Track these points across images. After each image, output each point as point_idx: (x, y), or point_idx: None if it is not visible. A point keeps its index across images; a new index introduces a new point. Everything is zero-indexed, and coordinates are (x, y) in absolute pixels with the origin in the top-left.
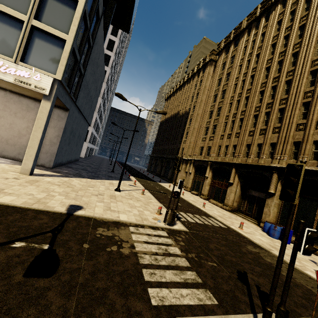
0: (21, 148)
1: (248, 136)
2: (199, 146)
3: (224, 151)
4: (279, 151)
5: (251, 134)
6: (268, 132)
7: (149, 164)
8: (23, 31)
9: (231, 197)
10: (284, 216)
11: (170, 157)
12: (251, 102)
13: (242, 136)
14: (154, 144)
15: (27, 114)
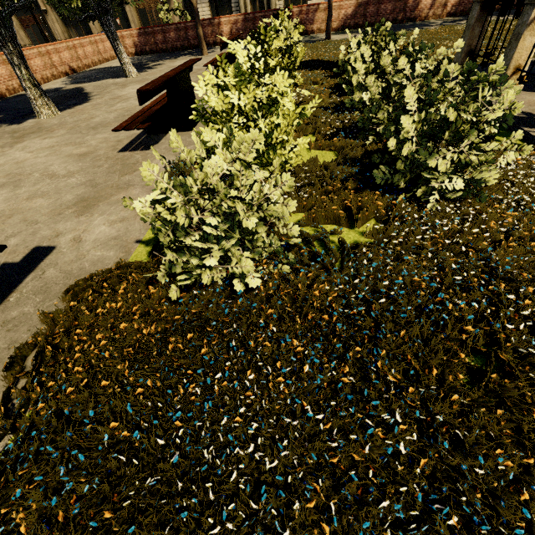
0: None
1: None
2: None
3: None
4: None
5: None
6: None
7: None
8: None
9: (58, 28)
10: None
11: None
12: None
13: None
14: None
15: None
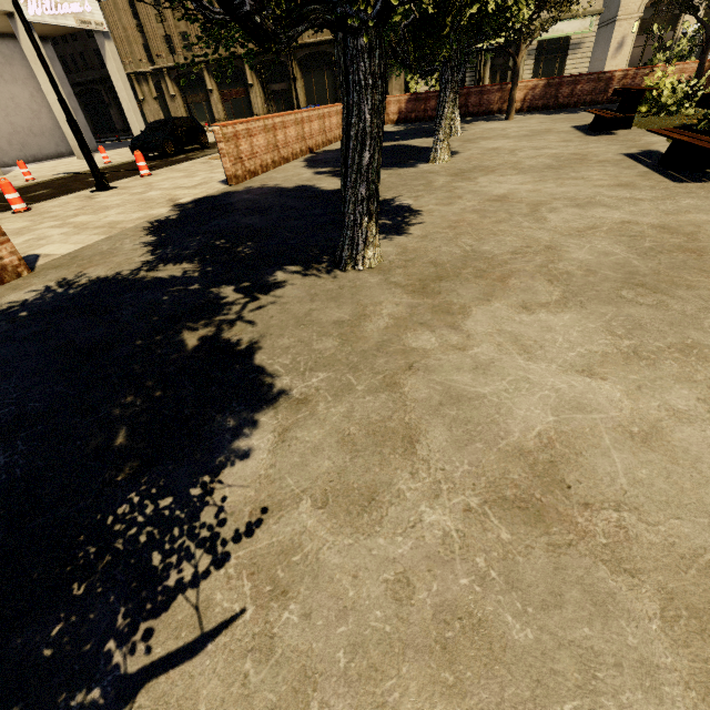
0: (53, 136)
1: None
2: (160, 35)
3: None
4: None
5: None
6: None
7: None
8: None
9: (259, 102)
10: (309, 97)
11: (91, 79)
12: None
13: None
14: None
15: (13, 71)
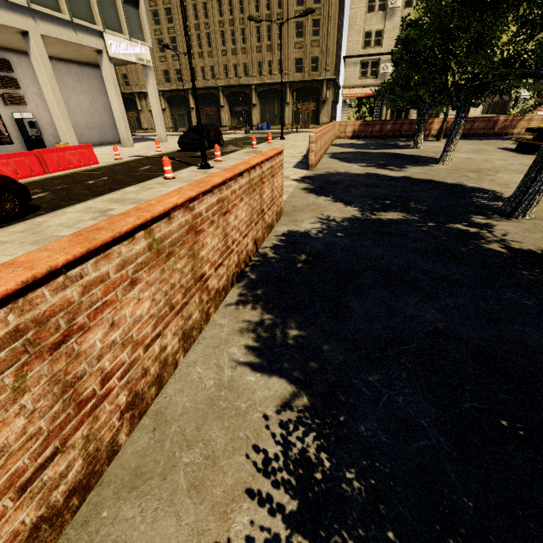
0: (99, 130)
1: (222, 57)
2: (161, 70)
3: (201, 75)
4: (251, 71)
5: (224, 54)
6: (239, 53)
7: None
8: (120, 0)
9: (226, 118)
10: (263, 117)
11: None
12: (212, 13)
13: (216, 56)
14: None
15: (82, 86)
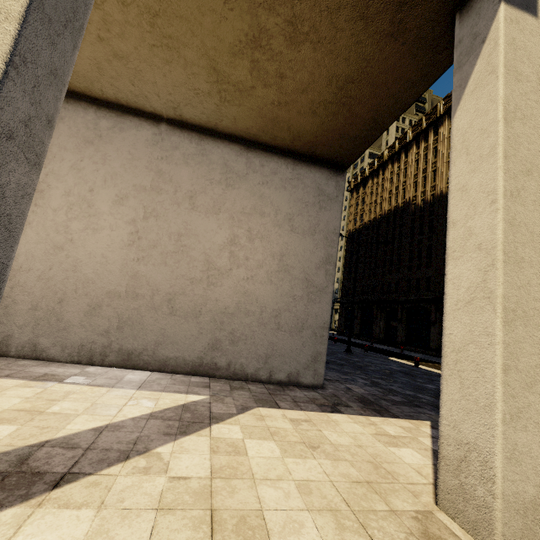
0: (217, 324)
1: None
2: None
3: None
4: None
5: None
6: None
7: (342, 320)
8: None
9: None
10: None
11: (425, 297)
12: None
13: None
14: (344, 278)
15: (225, 196)
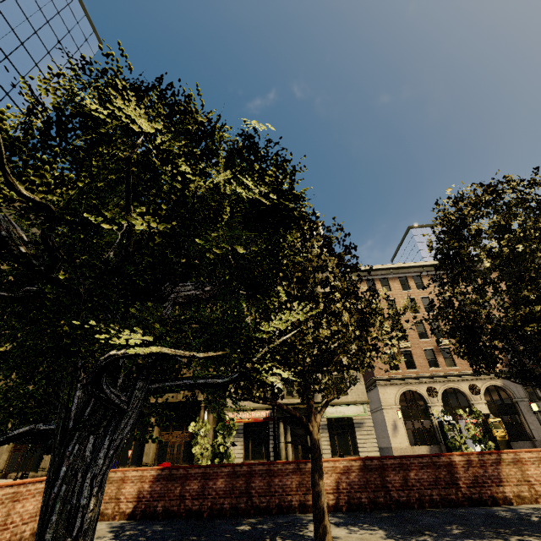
0: None
1: None
2: None
3: None
4: None
5: None
6: None
7: None
8: None
9: None
10: None
11: None
12: None
13: None
14: None
15: None
